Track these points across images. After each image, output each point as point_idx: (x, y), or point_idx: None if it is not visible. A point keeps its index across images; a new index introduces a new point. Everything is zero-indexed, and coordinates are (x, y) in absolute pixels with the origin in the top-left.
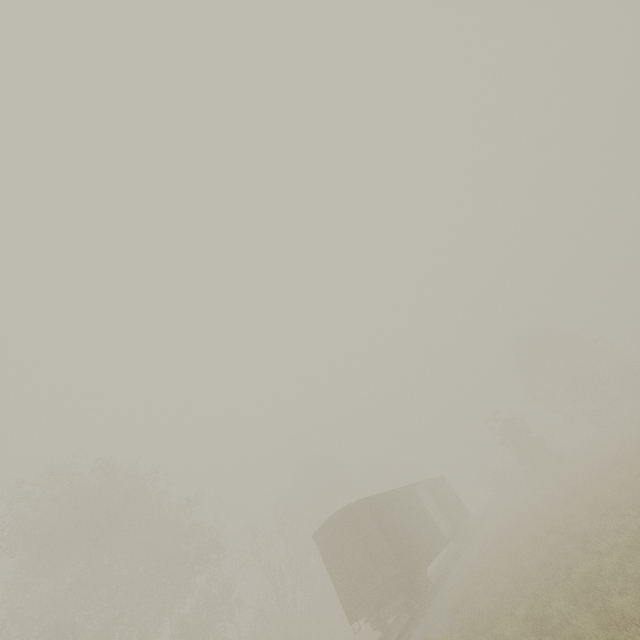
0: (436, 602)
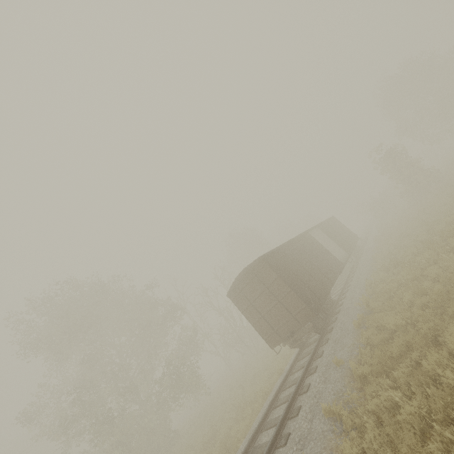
0: (341, 316)
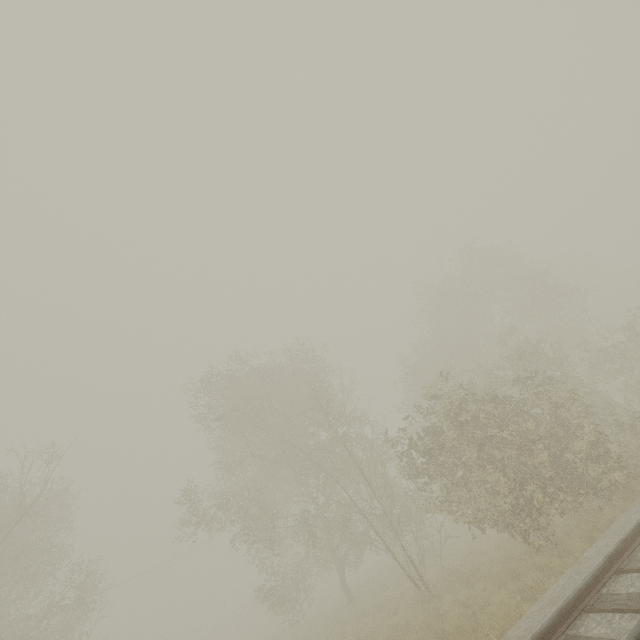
0: None
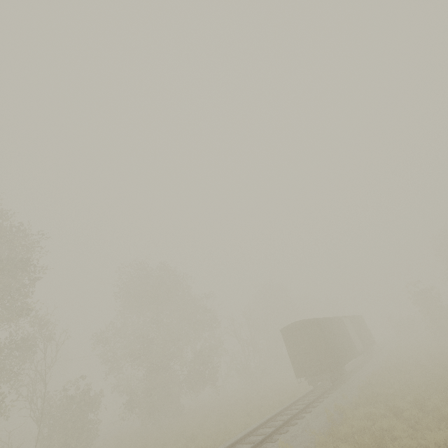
0: (348, 382)
